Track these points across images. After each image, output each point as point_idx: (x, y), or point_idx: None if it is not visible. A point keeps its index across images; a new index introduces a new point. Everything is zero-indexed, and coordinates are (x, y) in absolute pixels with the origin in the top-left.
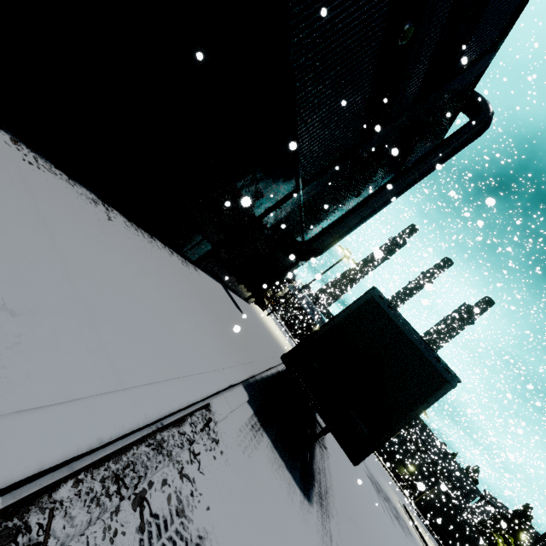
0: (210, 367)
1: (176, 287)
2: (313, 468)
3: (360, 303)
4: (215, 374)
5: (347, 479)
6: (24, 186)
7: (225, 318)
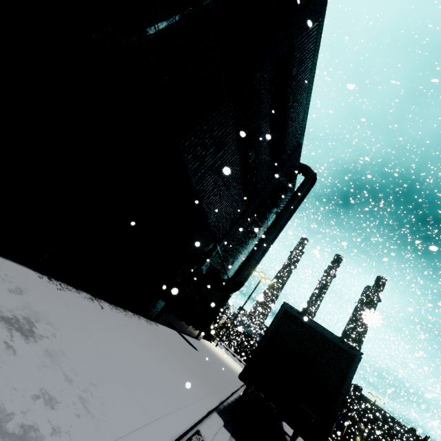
0: (191, 399)
1: (151, 343)
2: None
3: (279, 316)
4: (197, 404)
5: None
6: (65, 306)
7: (188, 358)
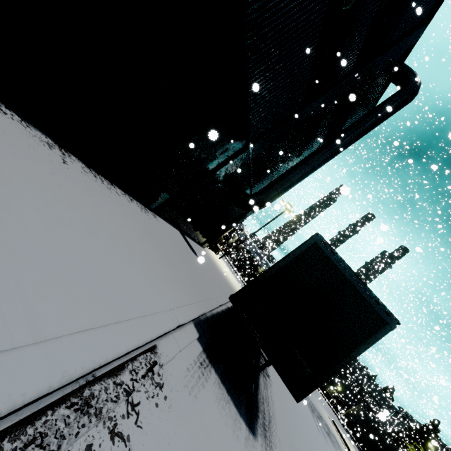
0: (159, 308)
1: (131, 230)
2: (257, 399)
3: (304, 248)
4: (163, 315)
5: (287, 404)
6: None
7: (180, 260)
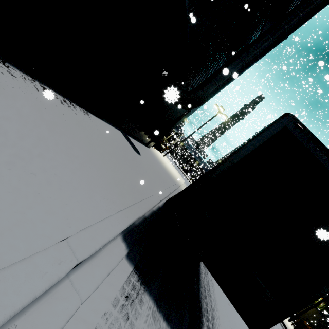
0: (24, 249)
1: (16, 118)
2: (200, 296)
3: (268, 135)
4: (27, 267)
5: None
6: None
7: (114, 159)
